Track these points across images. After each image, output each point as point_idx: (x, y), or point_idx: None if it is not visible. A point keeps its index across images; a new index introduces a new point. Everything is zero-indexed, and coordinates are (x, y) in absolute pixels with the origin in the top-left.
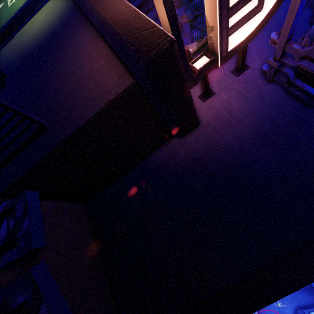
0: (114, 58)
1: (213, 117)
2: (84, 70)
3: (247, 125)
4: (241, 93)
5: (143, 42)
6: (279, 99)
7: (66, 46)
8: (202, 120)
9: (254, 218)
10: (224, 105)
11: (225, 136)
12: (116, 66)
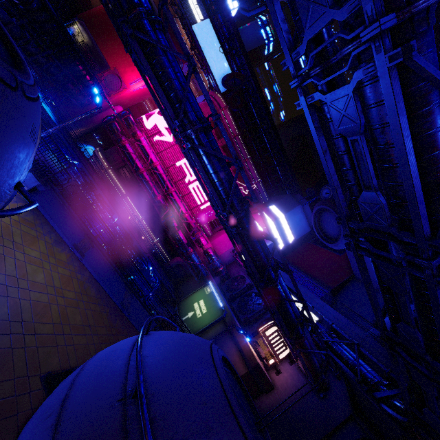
0: (242, 359)
1: (280, 385)
2: (231, 360)
3: (293, 391)
4: (291, 374)
5: (251, 360)
6: (304, 381)
7: (224, 346)
8: (276, 386)
9: (292, 438)
10: (285, 379)
11: (284, 396)
12: (243, 363)
